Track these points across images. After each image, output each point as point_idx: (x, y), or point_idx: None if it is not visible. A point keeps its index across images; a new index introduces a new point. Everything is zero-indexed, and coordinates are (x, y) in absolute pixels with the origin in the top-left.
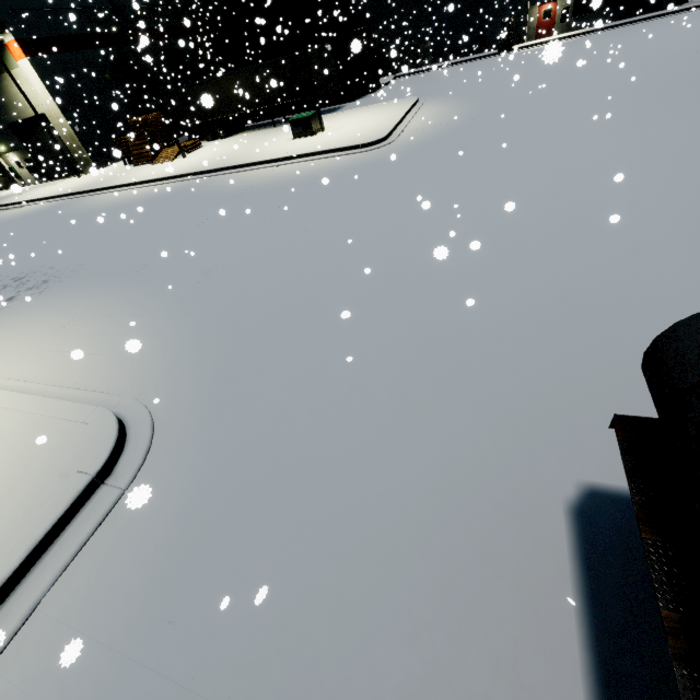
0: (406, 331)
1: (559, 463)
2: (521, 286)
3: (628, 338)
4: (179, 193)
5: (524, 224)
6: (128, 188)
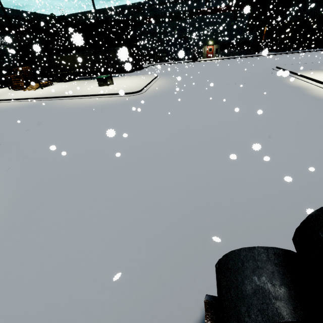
0: (127, 196)
1: (194, 291)
2: (188, 171)
3: (233, 204)
4: (33, 106)
5: (193, 138)
6: (6, 101)
